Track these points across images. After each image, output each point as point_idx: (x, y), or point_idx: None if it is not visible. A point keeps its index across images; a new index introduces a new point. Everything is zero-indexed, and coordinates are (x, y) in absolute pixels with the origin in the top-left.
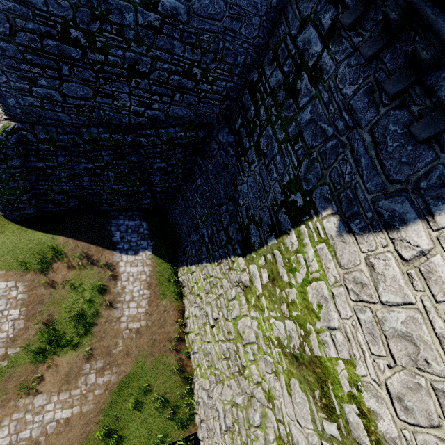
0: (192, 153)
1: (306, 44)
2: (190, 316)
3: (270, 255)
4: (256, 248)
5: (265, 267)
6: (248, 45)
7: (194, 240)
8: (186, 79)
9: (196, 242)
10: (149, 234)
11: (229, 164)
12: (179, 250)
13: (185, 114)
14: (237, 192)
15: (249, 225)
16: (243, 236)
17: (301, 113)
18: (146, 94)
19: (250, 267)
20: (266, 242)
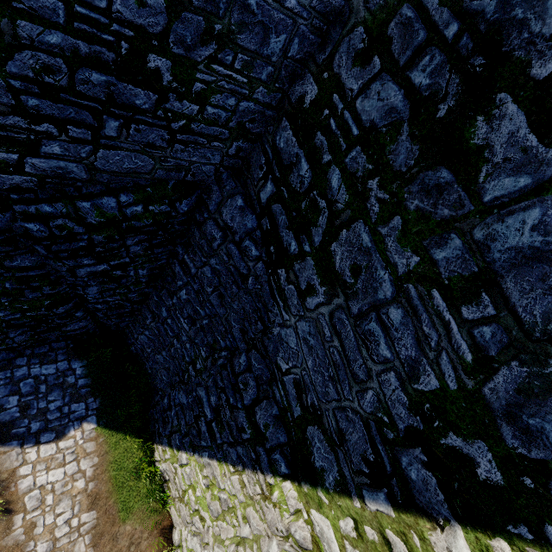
0: (165, 240)
1: (519, 2)
2: (183, 546)
3: (373, 531)
4: (328, 486)
5: (360, 548)
6: (299, 5)
7: (181, 402)
8: (130, 84)
9: (186, 407)
10: (90, 385)
11: (248, 274)
12: (153, 405)
13: (141, 166)
14: (271, 338)
15: (306, 424)
16: (291, 438)
17: (492, 220)
18: (10, 117)
19: (314, 515)
20: (360, 494)
